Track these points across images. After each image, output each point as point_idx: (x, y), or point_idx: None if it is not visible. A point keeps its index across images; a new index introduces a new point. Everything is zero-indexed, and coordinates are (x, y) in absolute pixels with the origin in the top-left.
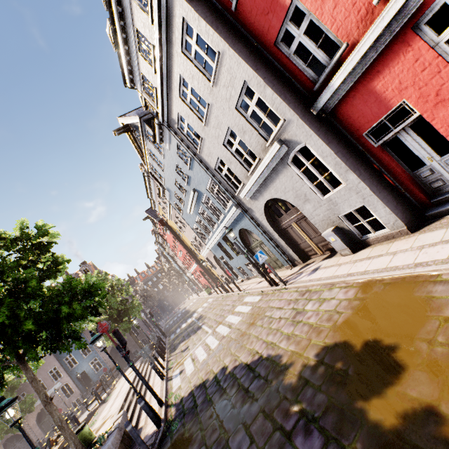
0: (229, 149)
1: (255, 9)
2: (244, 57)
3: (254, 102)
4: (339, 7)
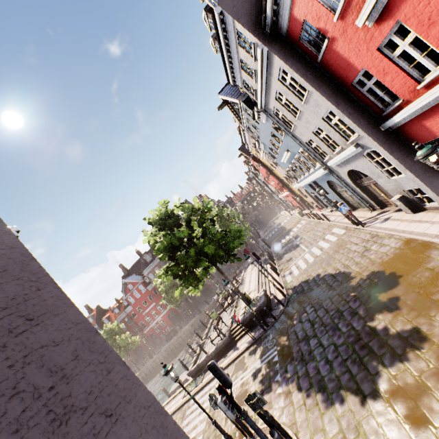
0: (317, 135)
1: (335, 65)
2: (327, 97)
3: (336, 119)
4: (396, 82)
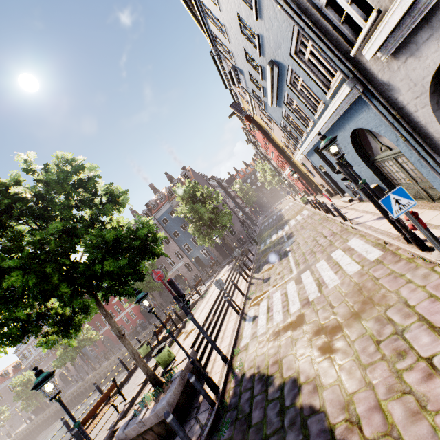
0: None
1: None
2: None
3: None
4: None
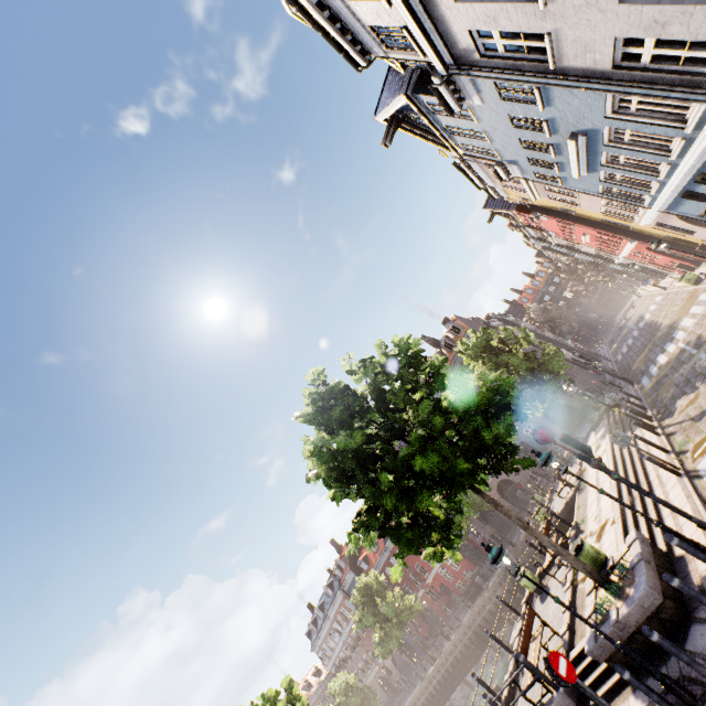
0: None
1: None
2: None
3: None
4: None
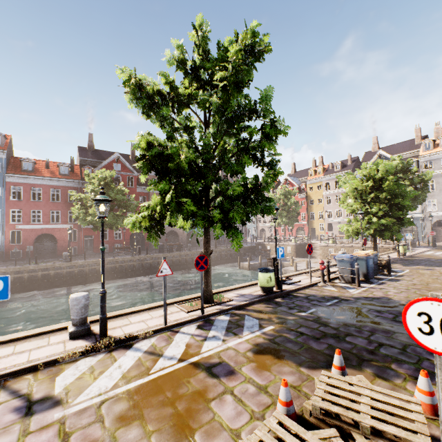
0: None
1: None
2: None
3: None
4: None
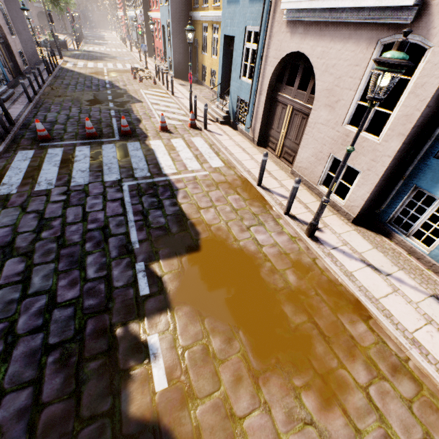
0: None
1: None
2: None
3: None
4: (152, 2)
